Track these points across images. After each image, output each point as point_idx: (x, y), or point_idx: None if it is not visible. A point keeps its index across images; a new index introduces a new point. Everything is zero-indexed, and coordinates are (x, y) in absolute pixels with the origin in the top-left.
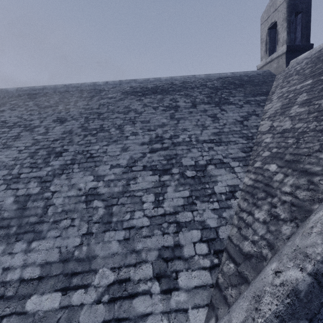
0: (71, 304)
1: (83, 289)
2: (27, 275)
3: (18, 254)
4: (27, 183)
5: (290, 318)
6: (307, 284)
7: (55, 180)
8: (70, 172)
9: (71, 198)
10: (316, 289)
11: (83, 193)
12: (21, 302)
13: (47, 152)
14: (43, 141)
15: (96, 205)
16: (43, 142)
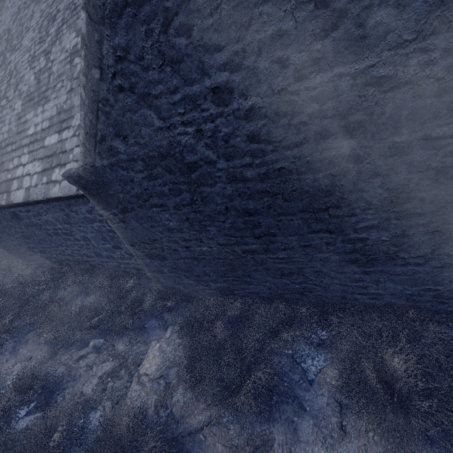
0: (62, 139)
1: (67, 130)
2: (44, 127)
3: (40, 115)
4: (39, 60)
5: (88, 71)
6: (85, 24)
7: (53, 49)
8: (61, 36)
9: (62, 62)
10: (90, 26)
11: (68, 54)
12: (43, 141)
13: (48, 21)
14: (45, 10)
15: (76, 63)
16: (46, 10)
